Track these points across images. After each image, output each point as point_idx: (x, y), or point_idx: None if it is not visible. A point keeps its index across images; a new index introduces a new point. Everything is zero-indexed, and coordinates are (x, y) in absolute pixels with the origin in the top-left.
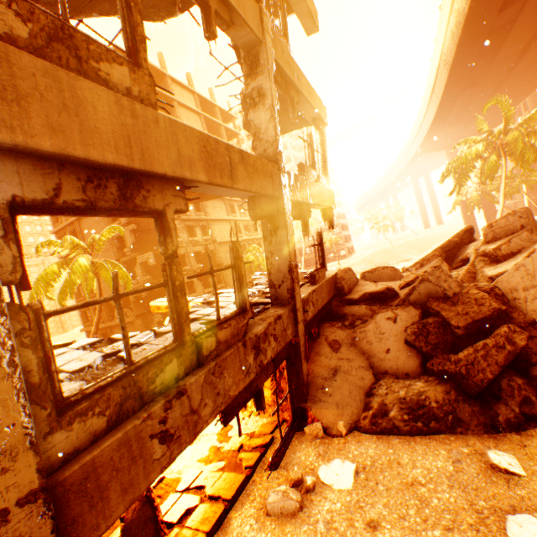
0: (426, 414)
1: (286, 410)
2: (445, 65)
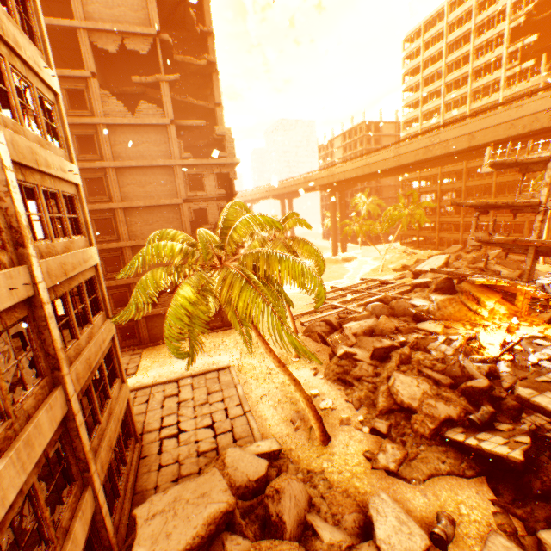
0: (545, 307)
1: (519, 314)
2: (397, 162)
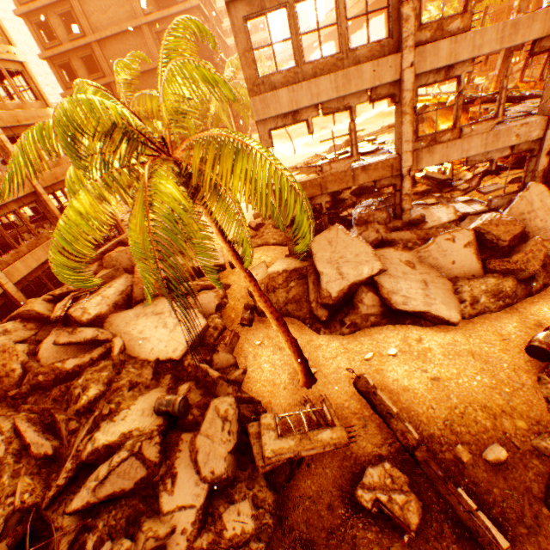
0: None
1: None
2: None
